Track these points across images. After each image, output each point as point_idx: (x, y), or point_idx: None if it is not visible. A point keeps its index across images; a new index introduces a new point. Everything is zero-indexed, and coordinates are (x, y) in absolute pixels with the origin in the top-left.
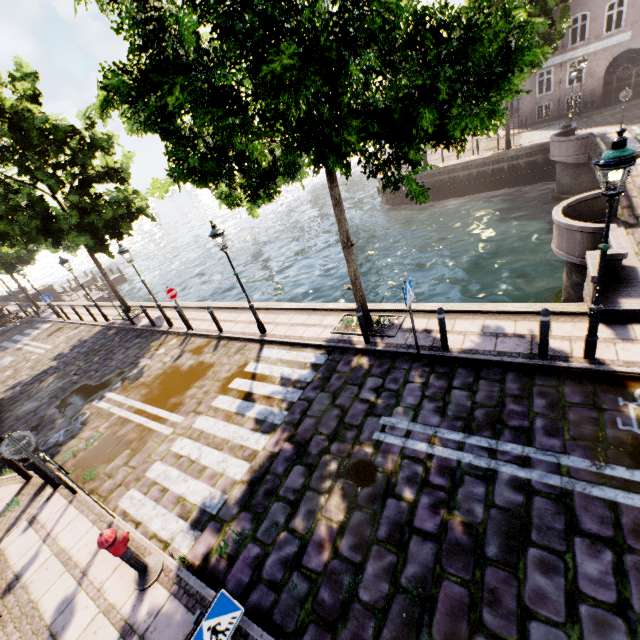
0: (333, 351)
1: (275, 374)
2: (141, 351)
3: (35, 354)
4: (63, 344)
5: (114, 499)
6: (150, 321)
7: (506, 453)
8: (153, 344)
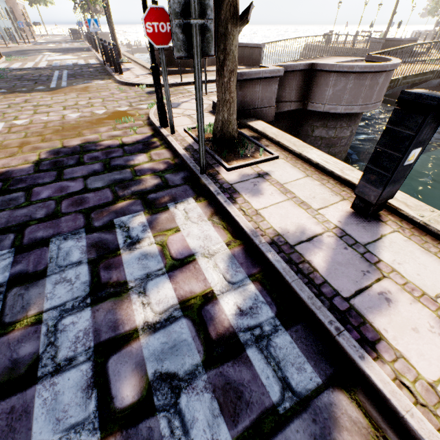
0: (100, 63)
1: (79, 62)
2: (77, 52)
3: (61, 46)
4: (71, 47)
5: (3, 63)
6: (92, 45)
7: (62, 77)
8: (83, 52)
